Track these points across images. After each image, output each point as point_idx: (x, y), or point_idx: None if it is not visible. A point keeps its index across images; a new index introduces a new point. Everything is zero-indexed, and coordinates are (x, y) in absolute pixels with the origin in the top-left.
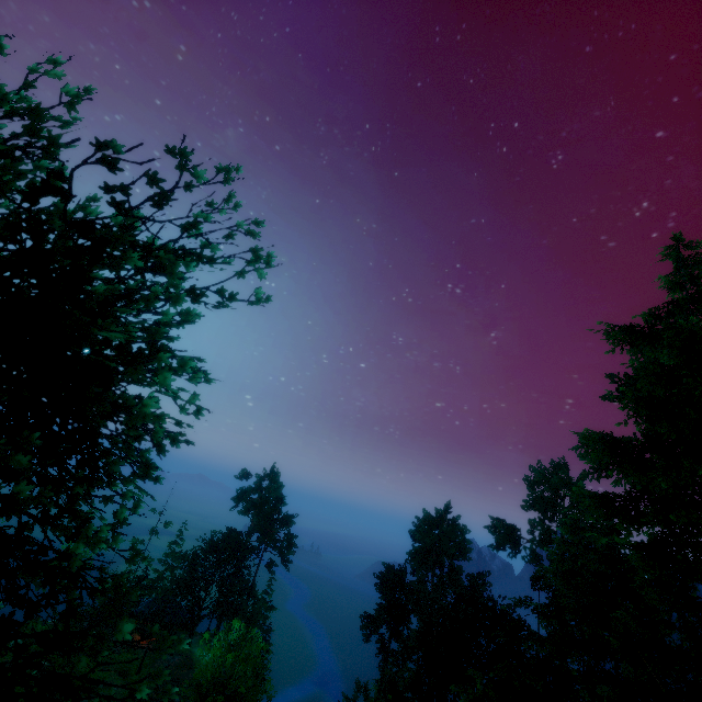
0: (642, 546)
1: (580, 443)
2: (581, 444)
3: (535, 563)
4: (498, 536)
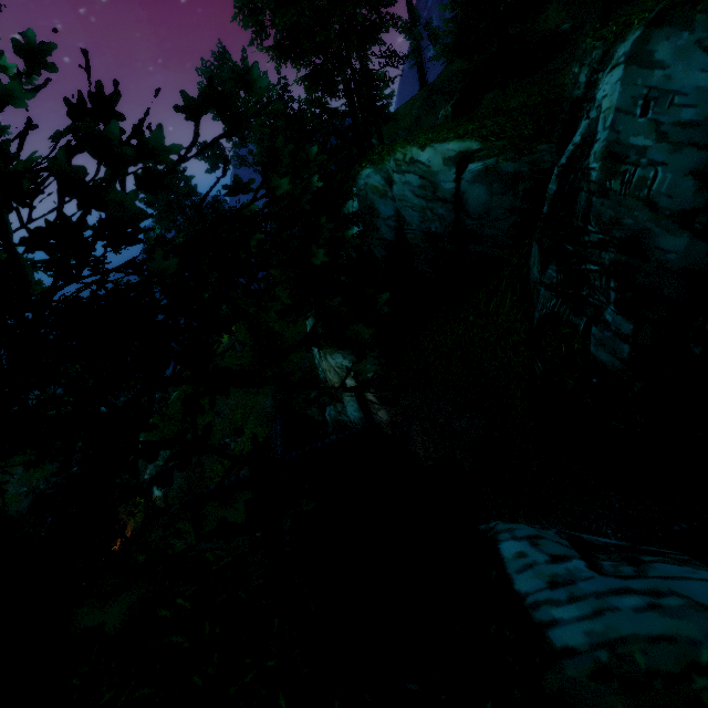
0: (308, 77)
1: (236, 8)
2: (238, 9)
3: (244, 164)
4: (210, 159)
